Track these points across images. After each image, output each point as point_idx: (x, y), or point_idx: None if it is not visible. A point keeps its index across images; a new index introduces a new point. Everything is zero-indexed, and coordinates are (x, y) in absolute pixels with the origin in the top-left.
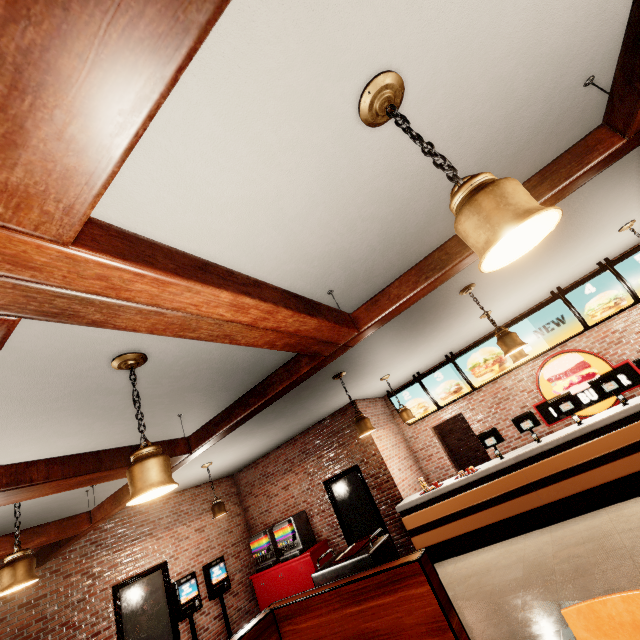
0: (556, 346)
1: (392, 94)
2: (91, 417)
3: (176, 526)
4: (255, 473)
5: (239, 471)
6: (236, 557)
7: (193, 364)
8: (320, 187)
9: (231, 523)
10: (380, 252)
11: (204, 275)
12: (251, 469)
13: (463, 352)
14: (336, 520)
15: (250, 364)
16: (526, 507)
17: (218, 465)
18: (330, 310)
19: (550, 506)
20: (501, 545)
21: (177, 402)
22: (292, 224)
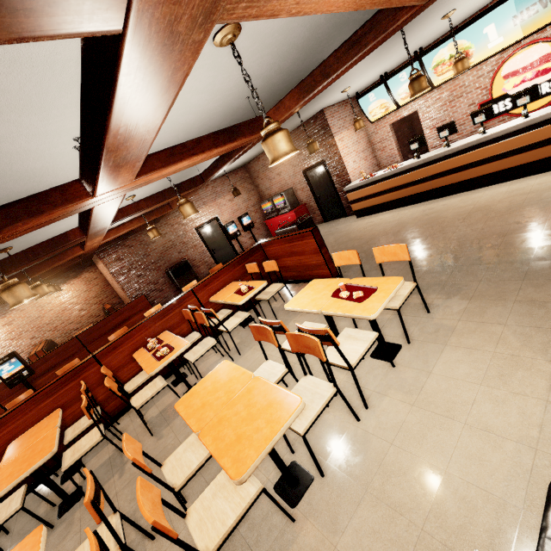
0: (531, 34)
1: (231, 36)
2: None
3: (217, 199)
4: (258, 165)
5: (248, 163)
6: (255, 212)
7: None
8: (214, 72)
9: (249, 195)
10: (281, 61)
11: (173, 158)
12: (255, 162)
13: (432, 48)
14: (311, 193)
15: None
16: (421, 190)
17: (231, 165)
18: (247, 124)
19: (436, 190)
20: (399, 210)
21: None
22: (207, 88)
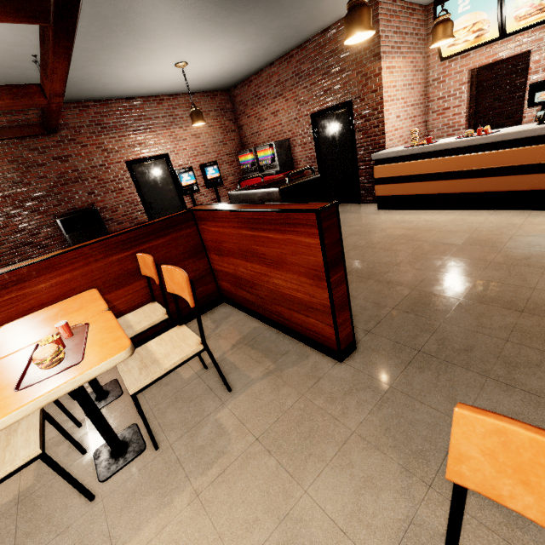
0: None
1: None
2: None
3: (173, 128)
4: (248, 92)
5: (234, 87)
6: (229, 165)
7: None
8: None
9: (225, 137)
10: None
11: None
12: (244, 87)
13: None
14: (314, 154)
15: None
16: (521, 187)
17: (199, 71)
18: None
19: None
20: (461, 213)
21: None
22: None
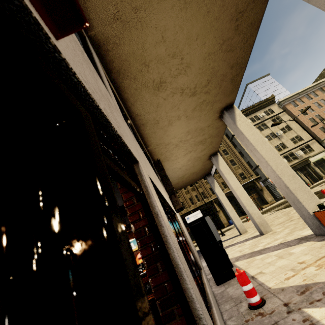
0: None
1: None
2: None
3: None
4: None
5: None
6: None
7: None
8: None
9: None
10: None
11: None
12: None
13: None
14: None
15: None
16: None
17: None
18: None
19: None
20: None
21: None
22: None
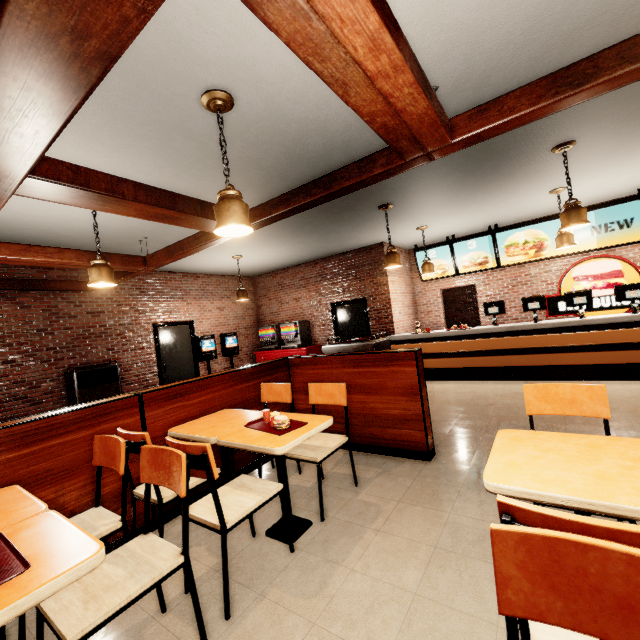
0: (604, 249)
1: None
2: (165, 159)
3: (202, 299)
4: (272, 281)
5: (258, 276)
6: (245, 337)
7: (269, 132)
8: None
9: (245, 313)
10: (514, 48)
11: None
12: (270, 277)
13: (508, 228)
14: (333, 334)
15: (317, 156)
16: (495, 364)
17: (245, 262)
18: (437, 102)
19: (515, 369)
20: (460, 382)
21: (239, 175)
22: None
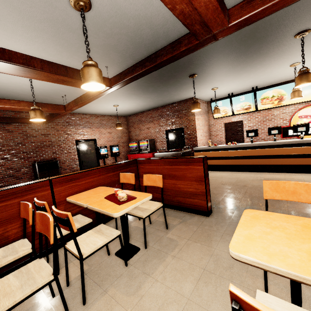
0: None
1: None
2: (61, 46)
3: (100, 128)
4: (136, 118)
5: (129, 116)
6: (123, 147)
7: (118, 26)
8: None
9: (122, 135)
10: None
11: None
12: (134, 116)
13: (263, 88)
14: (166, 146)
15: (149, 43)
16: (250, 163)
17: (121, 108)
18: None
19: (261, 166)
20: (231, 172)
21: (106, 56)
22: None
